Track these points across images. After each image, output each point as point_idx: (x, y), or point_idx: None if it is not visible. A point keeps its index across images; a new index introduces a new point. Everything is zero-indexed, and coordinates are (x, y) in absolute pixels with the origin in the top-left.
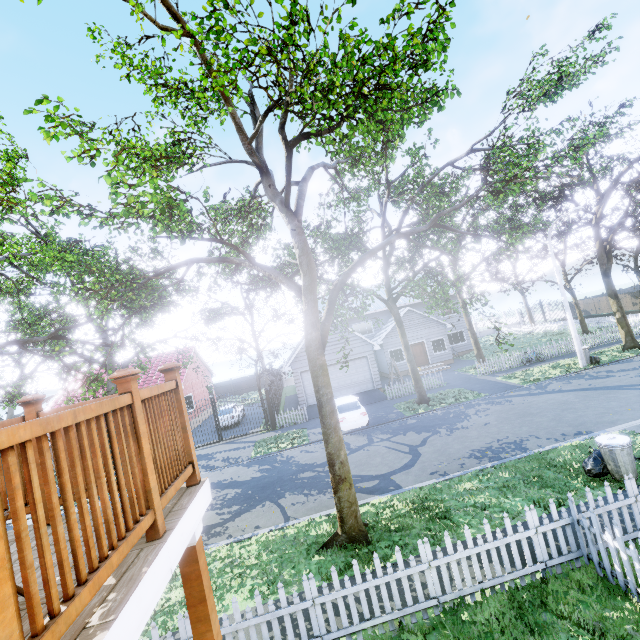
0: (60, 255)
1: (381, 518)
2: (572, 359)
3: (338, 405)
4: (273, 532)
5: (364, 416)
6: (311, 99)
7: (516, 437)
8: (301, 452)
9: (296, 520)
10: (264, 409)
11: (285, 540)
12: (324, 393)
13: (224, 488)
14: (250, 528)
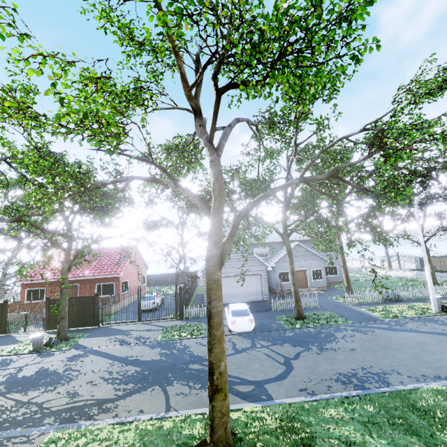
0: (36, 159)
1: (249, 431)
2: (425, 304)
3: (232, 309)
4: (152, 421)
5: (251, 322)
6: (242, 52)
7: (379, 369)
8: (196, 343)
9: (175, 412)
10: (176, 302)
11: (160, 433)
12: (215, 305)
13: (128, 364)
14: (135, 411)
